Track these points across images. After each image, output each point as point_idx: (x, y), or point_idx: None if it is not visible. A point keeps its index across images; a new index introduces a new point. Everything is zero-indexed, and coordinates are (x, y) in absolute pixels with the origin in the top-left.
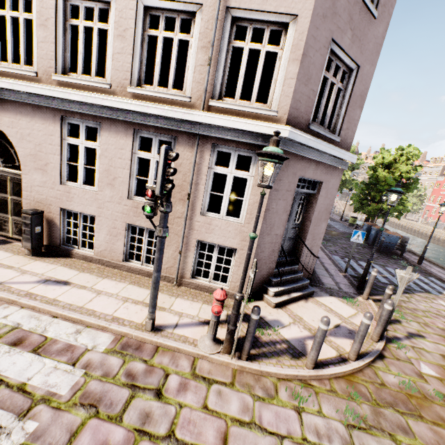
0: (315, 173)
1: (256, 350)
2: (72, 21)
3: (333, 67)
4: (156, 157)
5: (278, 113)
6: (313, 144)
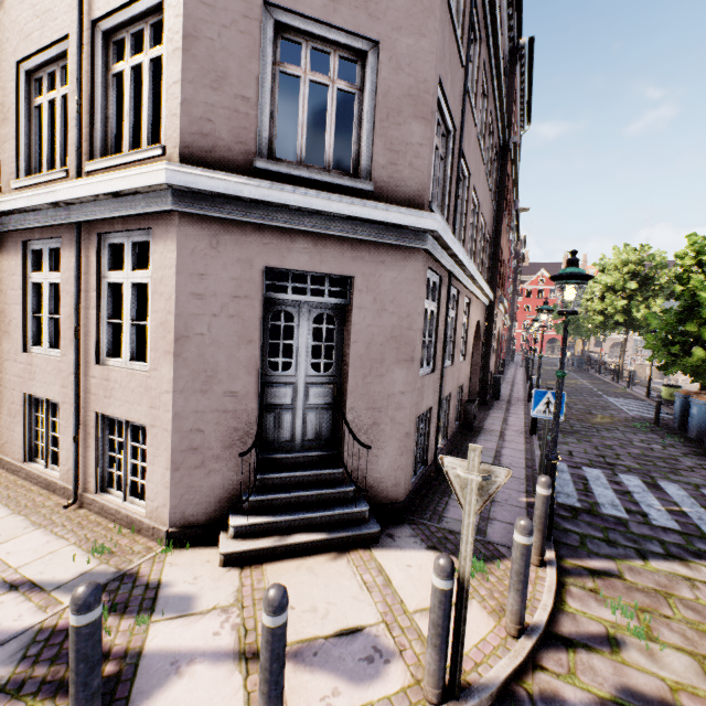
0: (318, 259)
1: (16, 670)
2: None
3: (306, 55)
4: (49, 277)
5: (167, 150)
6: (259, 193)
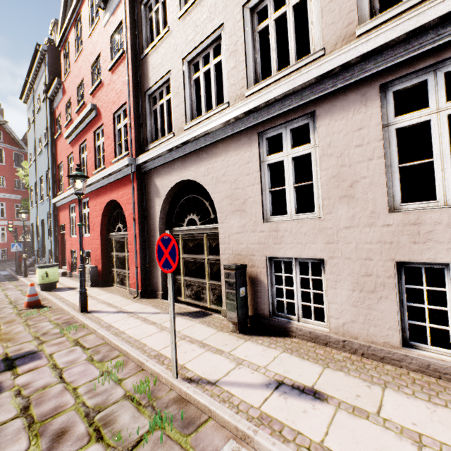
0: None
1: None
2: (260, 27)
3: None
4: (445, 108)
5: None
6: None
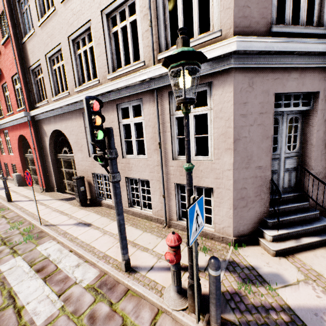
0: (301, 83)
1: (236, 316)
2: (78, 52)
3: None
4: (133, 120)
5: (222, 32)
6: (281, 46)
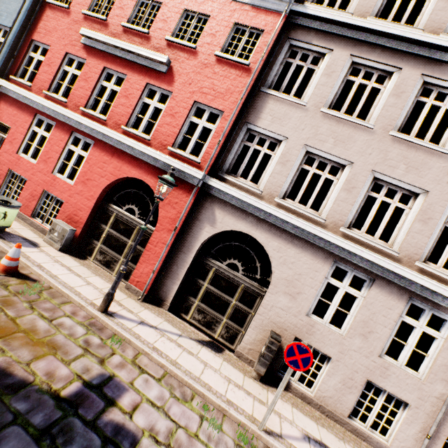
0: None
1: None
2: (372, 193)
3: None
4: (424, 327)
5: None
6: None
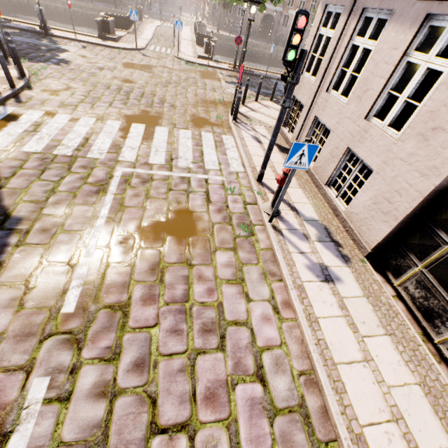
0: None
1: None
2: None
3: None
4: None
5: None
6: None
